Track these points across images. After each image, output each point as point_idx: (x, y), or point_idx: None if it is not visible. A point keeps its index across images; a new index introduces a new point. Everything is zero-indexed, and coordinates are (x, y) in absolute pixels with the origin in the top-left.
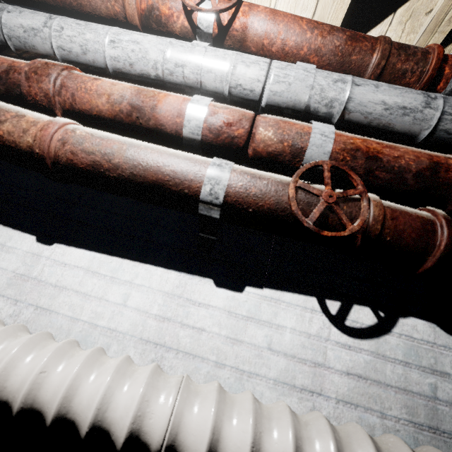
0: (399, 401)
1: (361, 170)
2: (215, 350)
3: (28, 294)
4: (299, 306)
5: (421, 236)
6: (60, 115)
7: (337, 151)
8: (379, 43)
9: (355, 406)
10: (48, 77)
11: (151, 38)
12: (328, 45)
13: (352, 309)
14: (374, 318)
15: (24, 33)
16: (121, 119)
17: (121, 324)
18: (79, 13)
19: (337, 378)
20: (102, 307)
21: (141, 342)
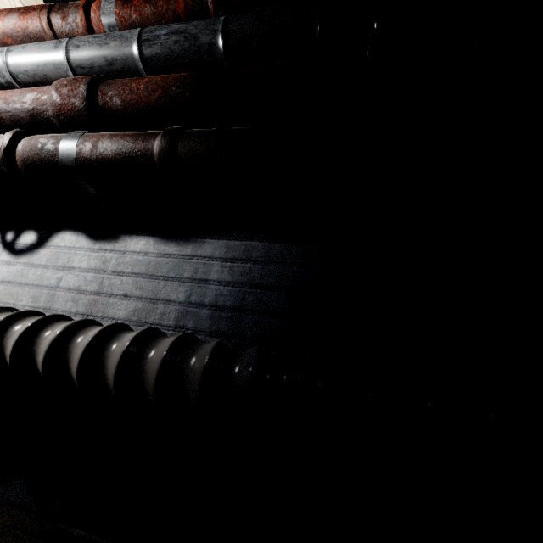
0: (30, 294)
1: None
2: None
3: None
4: None
5: None
6: None
7: None
8: (42, 11)
9: None
10: None
11: None
12: (8, 26)
13: (23, 235)
14: (36, 238)
15: None
16: None
17: None
18: None
19: None
20: None
21: None
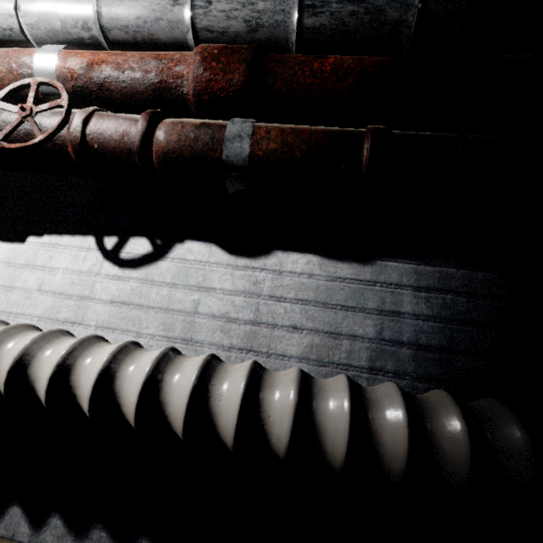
0: (158, 320)
1: (93, 86)
2: None
3: None
4: (76, 247)
5: (122, 136)
6: None
7: (64, 69)
8: None
9: (113, 330)
10: None
11: None
12: None
13: (129, 242)
14: (150, 247)
15: None
16: None
17: None
18: None
19: (100, 308)
20: None
21: None
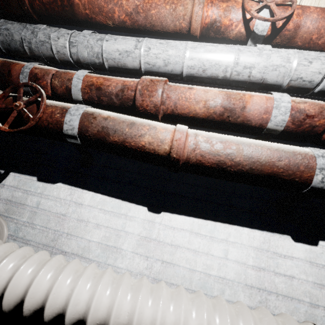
0: None
1: None
2: (307, 293)
3: (154, 252)
4: None
5: None
6: (160, 118)
7: None
8: None
9: None
10: (157, 92)
11: (221, 47)
12: None
13: None
14: None
15: (119, 55)
16: (213, 118)
17: (228, 273)
18: (149, 31)
19: None
20: (210, 260)
21: (247, 288)
